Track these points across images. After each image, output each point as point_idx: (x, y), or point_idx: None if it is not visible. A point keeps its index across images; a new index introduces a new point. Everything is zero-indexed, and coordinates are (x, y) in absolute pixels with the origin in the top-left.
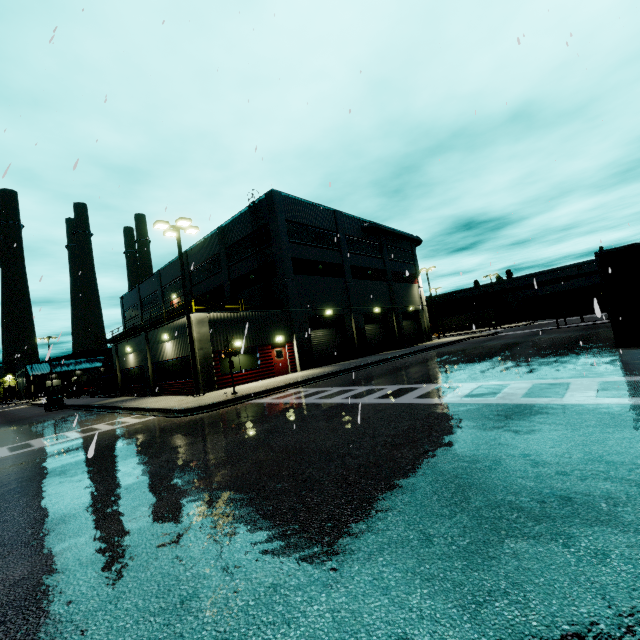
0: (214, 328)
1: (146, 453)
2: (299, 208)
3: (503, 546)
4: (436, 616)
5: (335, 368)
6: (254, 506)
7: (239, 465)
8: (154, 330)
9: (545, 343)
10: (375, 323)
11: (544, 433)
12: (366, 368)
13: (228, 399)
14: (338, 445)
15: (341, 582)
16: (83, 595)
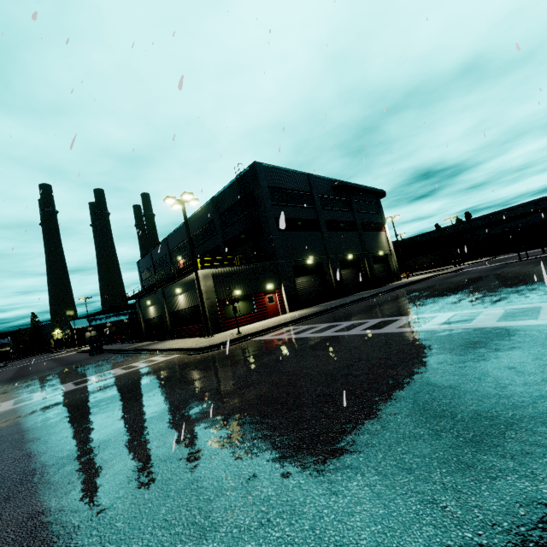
0: (217, 281)
1: (181, 382)
2: (278, 175)
3: (505, 437)
4: (457, 487)
5: (319, 308)
6: (282, 415)
7: (260, 387)
8: (168, 286)
9: (510, 274)
10: (349, 268)
11: (524, 349)
12: (346, 307)
13: (235, 338)
14: (339, 368)
15: (371, 466)
16: (170, 479)
